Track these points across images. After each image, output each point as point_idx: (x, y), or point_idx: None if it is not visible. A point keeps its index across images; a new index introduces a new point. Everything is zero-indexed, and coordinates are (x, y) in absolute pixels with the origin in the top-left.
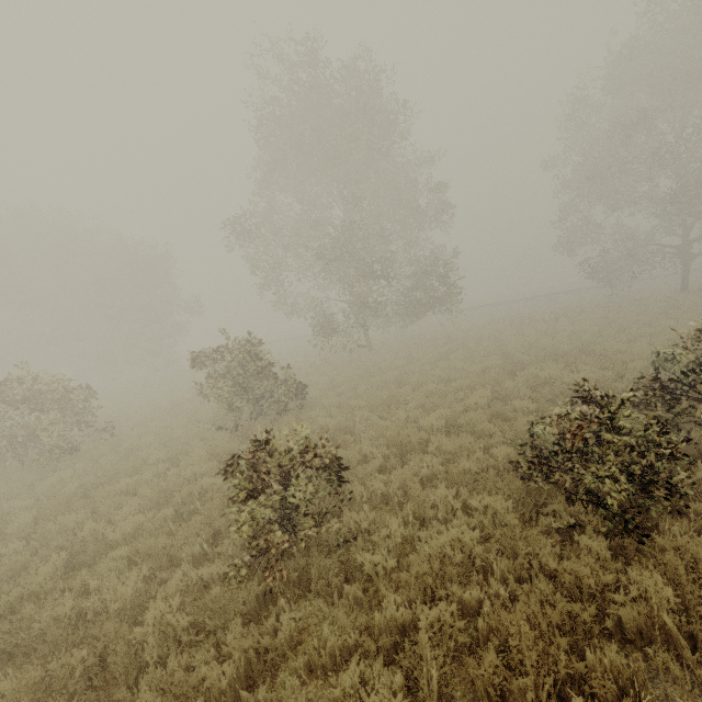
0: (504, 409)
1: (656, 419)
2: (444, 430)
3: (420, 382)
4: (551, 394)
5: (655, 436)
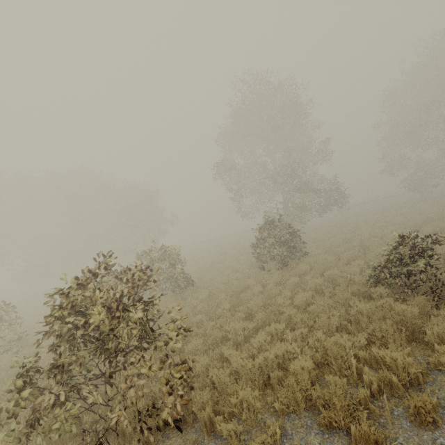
0: None
1: None
2: None
3: (361, 239)
4: None
5: None
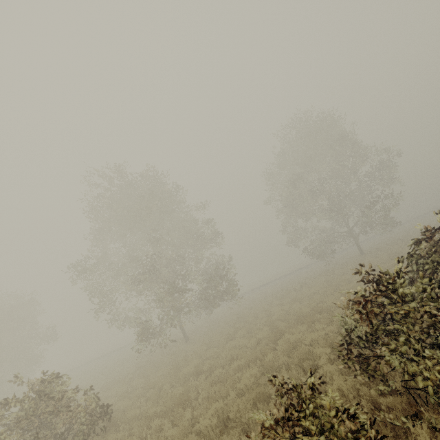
0: (263, 389)
1: (367, 372)
2: (219, 429)
3: (212, 368)
4: (298, 359)
5: (350, 426)
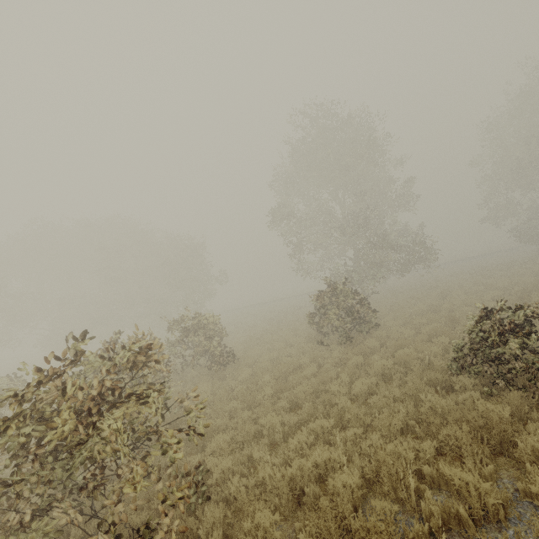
0: None
1: None
2: None
3: (451, 308)
4: None
5: None
